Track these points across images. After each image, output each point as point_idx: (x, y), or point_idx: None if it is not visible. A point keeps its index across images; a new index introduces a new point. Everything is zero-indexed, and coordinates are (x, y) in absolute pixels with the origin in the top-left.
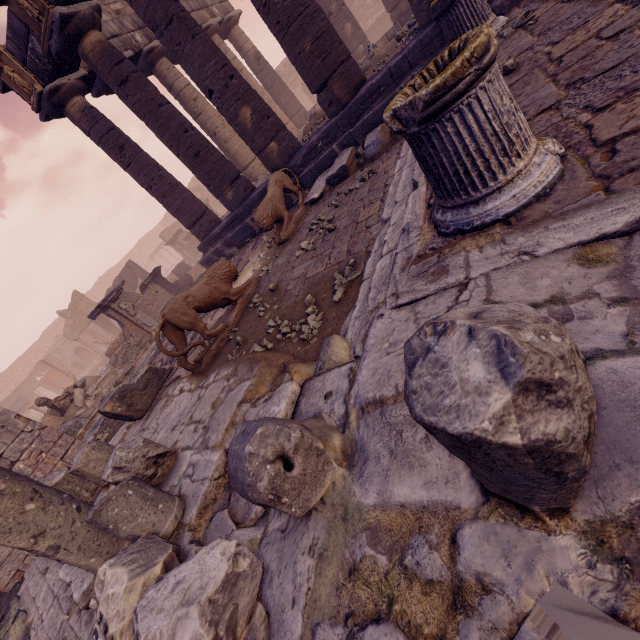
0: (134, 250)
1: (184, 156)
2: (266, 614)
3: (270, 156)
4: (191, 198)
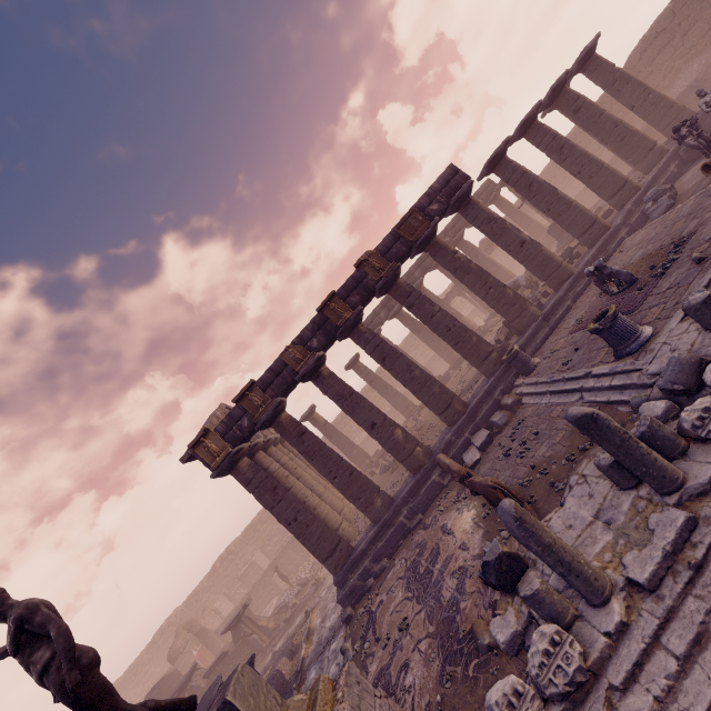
0: None
1: (341, 477)
2: None
3: (417, 456)
4: (328, 525)
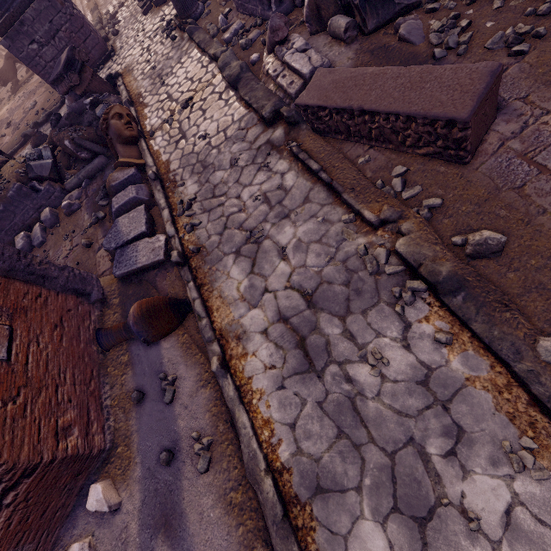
0: None
1: None
2: None
3: None
4: None
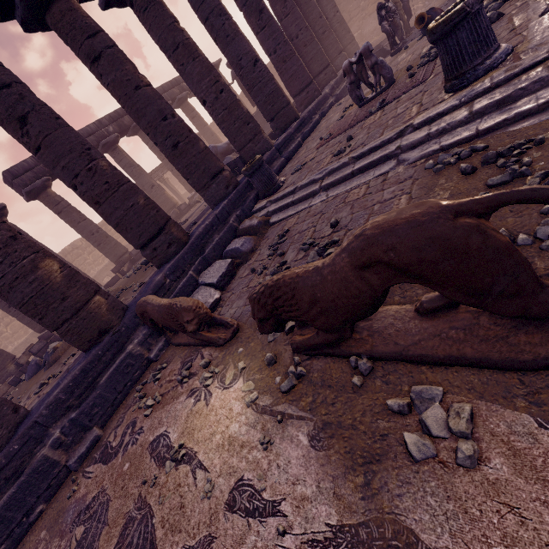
0: None
1: None
2: None
3: (96, 312)
4: None
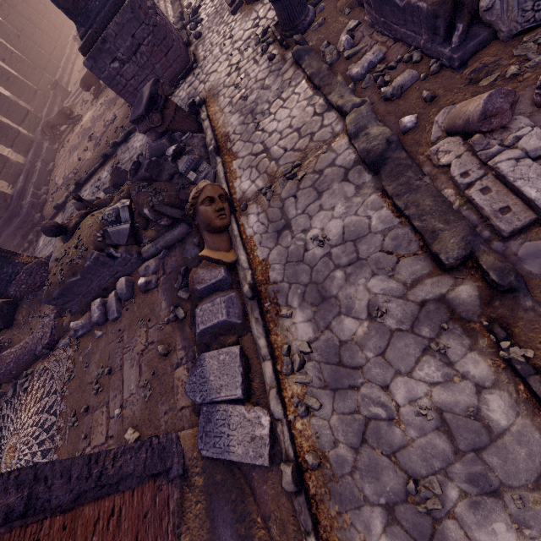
0: None
1: None
2: None
3: (26, 135)
4: None
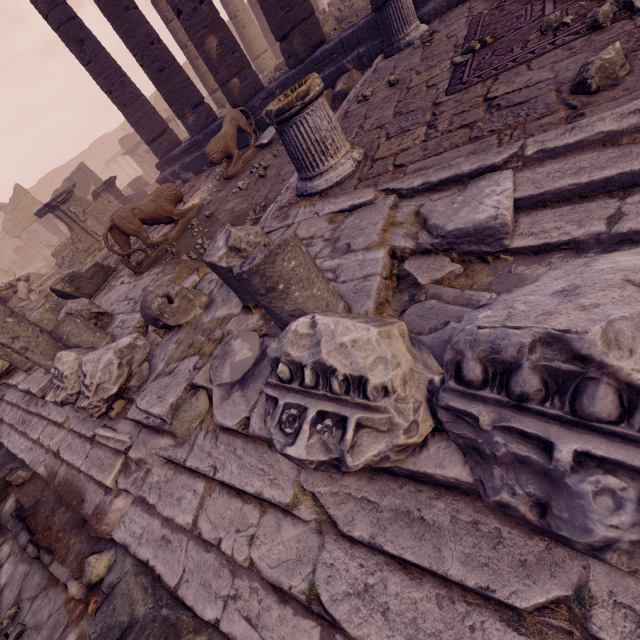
0: (88, 151)
1: (148, 69)
2: (150, 368)
3: (232, 91)
4: (153, 113)
